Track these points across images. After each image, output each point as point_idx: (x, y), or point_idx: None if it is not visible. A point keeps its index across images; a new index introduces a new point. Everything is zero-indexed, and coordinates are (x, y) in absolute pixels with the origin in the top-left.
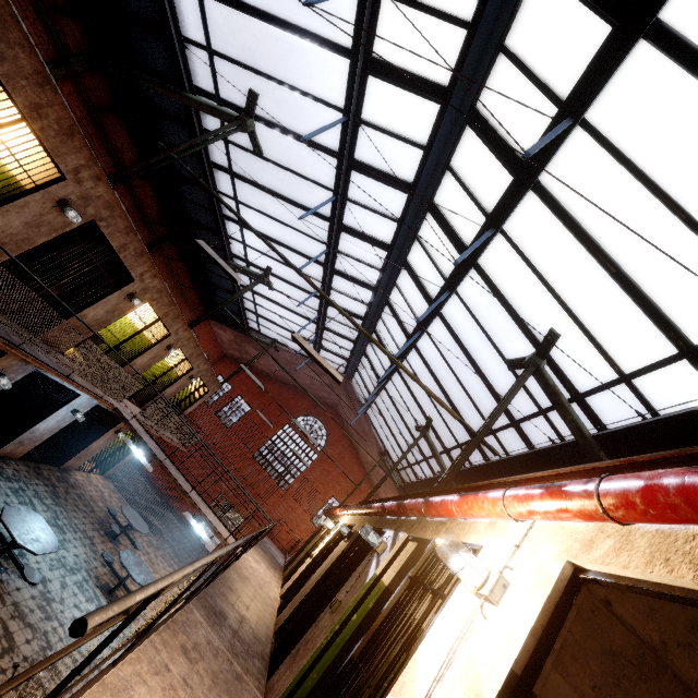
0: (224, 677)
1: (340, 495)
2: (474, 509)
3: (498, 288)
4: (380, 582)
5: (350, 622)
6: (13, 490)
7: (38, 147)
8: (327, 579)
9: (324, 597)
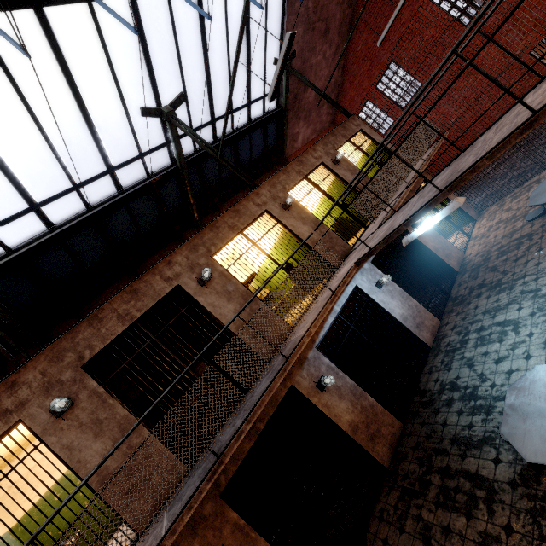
0: None
1: None
2: None
3: None
4: None
5: None
6: (479, 343)
7: None
8: None
9: None
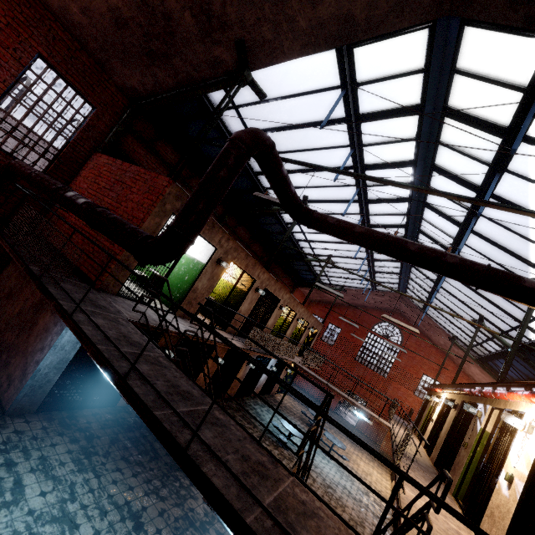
0: (426, 478)
1: (429, 372)
2: (514, 399)
3: (495, 241)
4: (485, 431)
5: (477, 451)
6: (267, 411)
7: (237, 269)
8: (452, 433)
9: (456, 442)
